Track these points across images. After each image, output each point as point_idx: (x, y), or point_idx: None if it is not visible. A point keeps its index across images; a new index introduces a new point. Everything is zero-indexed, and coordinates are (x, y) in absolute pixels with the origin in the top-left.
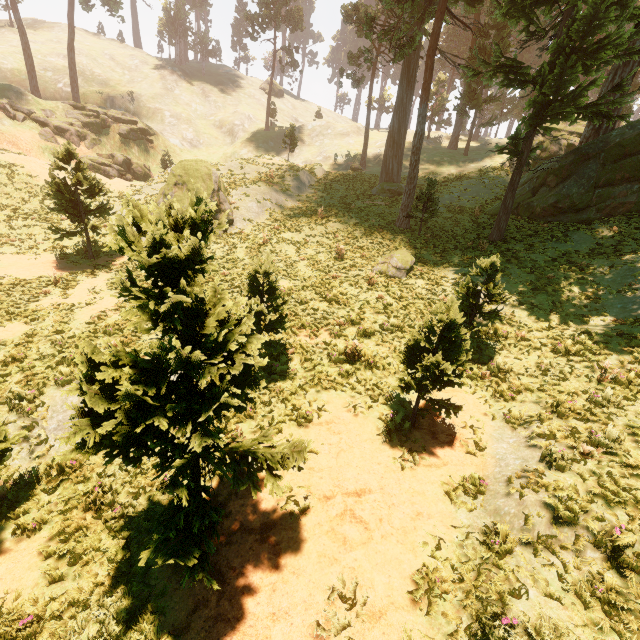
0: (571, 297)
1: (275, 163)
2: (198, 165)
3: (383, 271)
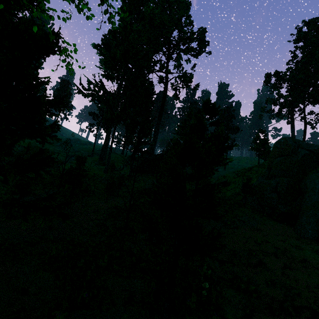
0: (141, 186)
1: (60, 150)
2: (37, 147)
3: (100, 180)
